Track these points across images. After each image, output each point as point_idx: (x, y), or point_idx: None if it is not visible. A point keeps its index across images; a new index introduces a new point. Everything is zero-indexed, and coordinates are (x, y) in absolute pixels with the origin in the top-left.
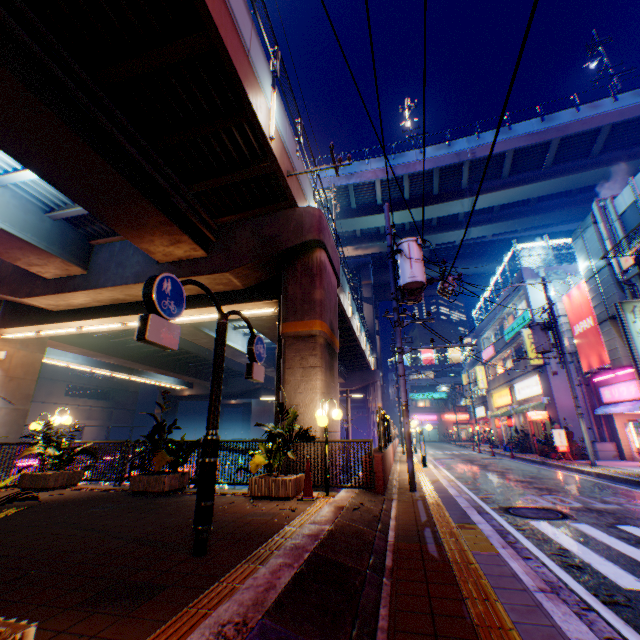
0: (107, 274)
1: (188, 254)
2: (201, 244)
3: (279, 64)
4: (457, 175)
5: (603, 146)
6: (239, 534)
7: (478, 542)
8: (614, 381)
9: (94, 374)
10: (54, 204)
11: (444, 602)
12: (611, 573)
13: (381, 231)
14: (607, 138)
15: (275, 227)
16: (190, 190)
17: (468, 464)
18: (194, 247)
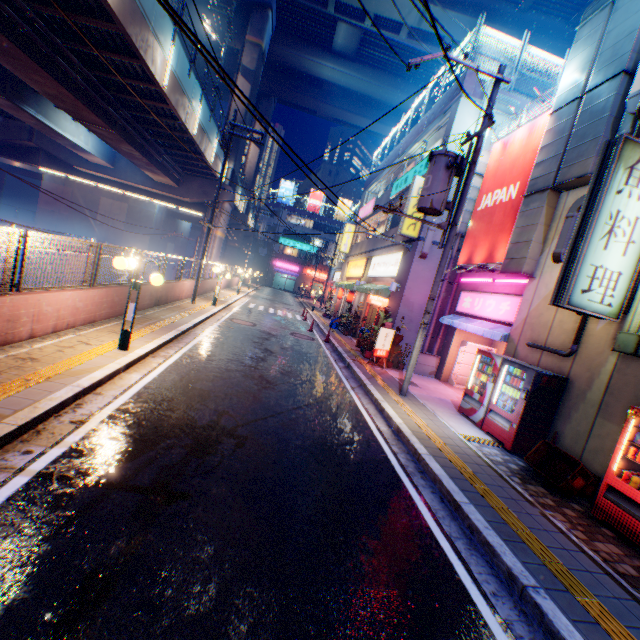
0: None
1: None
2: None
3: None
4: None
5: None
6: None
7: None
8: (487, 290)
9: None
10: None
11: None
12: None
13: None
14: None
15: None
16: None
17: (249, 347)
18: None
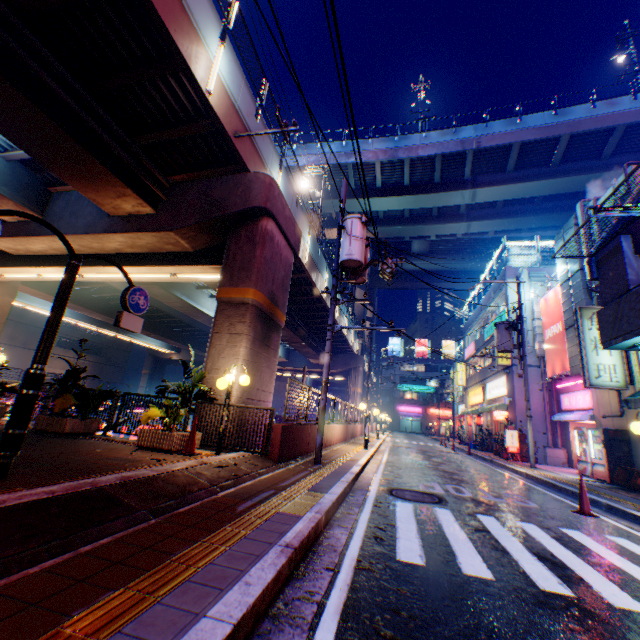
0: (61, 222)
1: (137, 209)
2: (149, 200)
3: (234, 16)
4: (460, 164)
5: (616, 148)
6: (67, 469)
7: (299, 506)
8: (574, 389)
9: (87, 329)
10: (7, 144)
11: (175, 541)
12: (404, 547)
13: (380, 216)
14: (621, 140)
15: (224, 190)
16: (135, 142)
17: (417, 453)
18: (141, 202)
